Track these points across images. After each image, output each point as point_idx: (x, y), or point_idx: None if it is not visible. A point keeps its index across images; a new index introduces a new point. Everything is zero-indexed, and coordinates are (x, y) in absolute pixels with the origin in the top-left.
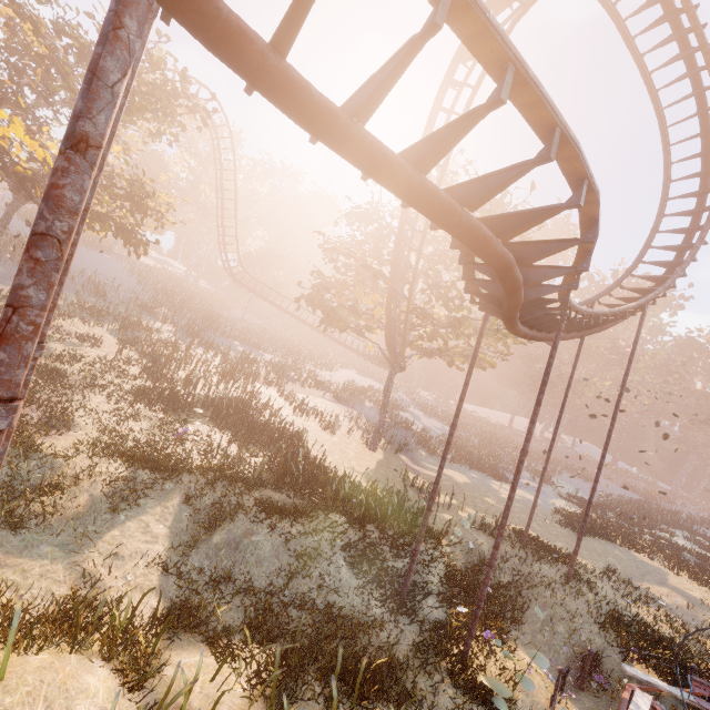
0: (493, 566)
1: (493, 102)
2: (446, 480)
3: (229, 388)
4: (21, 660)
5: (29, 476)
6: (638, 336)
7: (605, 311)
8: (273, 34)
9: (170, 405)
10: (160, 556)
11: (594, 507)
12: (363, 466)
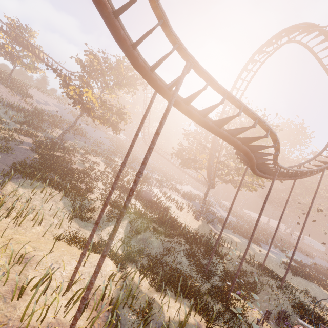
0: (242, 264)
1: (237, 115)
2: (229, 239)
3: (141, 187)
4: (91, 253)
5: (84, 205)
6: (320, 182)
7: (300, 170)
8: (185, 98)
9: (122, 190)
10: (121, 238)
11: (306, 267)
12: (192, 225)
